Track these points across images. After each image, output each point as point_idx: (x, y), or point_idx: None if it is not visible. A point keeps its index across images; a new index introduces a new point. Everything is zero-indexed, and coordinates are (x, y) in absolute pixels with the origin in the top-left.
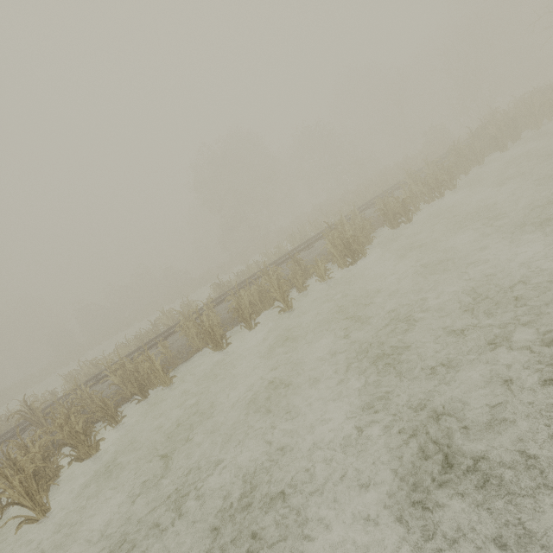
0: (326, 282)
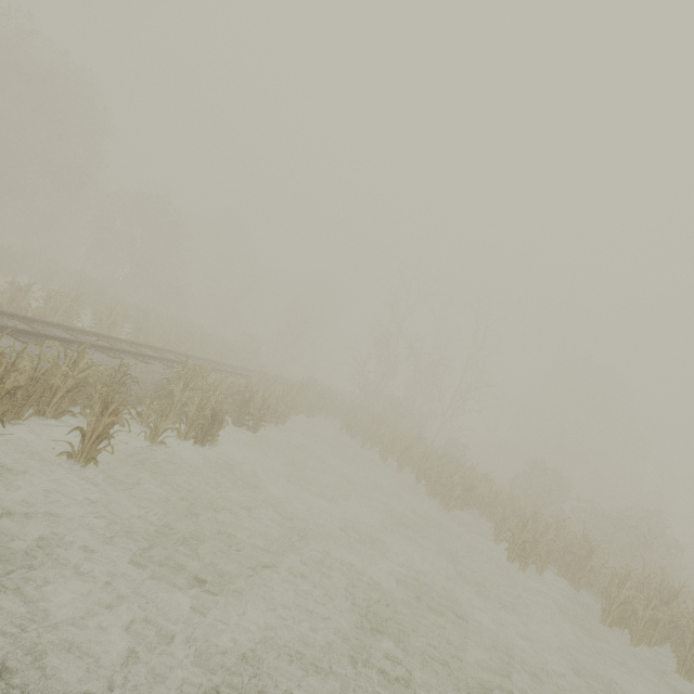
0: (152, 444)
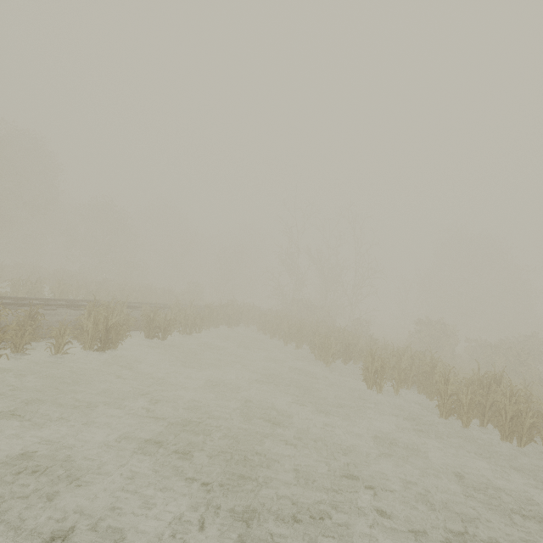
0: (58, 355)
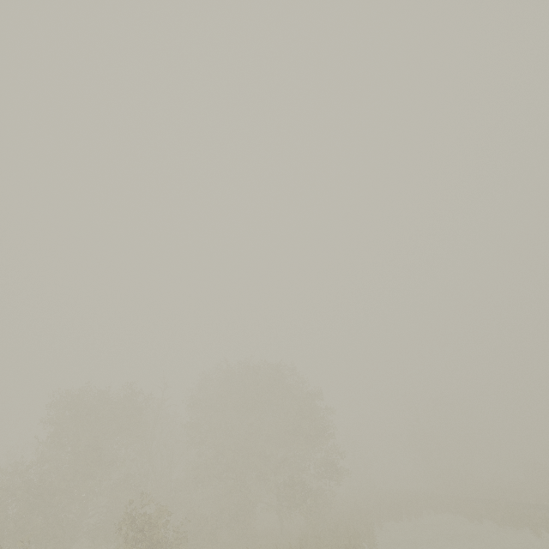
0: None
